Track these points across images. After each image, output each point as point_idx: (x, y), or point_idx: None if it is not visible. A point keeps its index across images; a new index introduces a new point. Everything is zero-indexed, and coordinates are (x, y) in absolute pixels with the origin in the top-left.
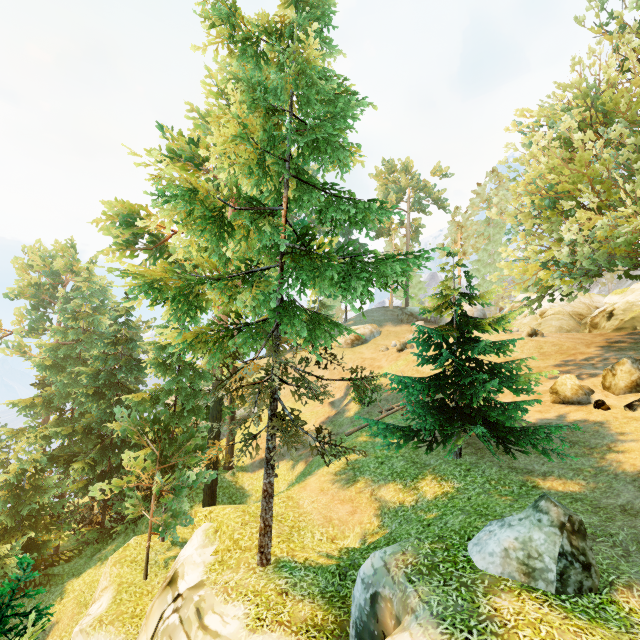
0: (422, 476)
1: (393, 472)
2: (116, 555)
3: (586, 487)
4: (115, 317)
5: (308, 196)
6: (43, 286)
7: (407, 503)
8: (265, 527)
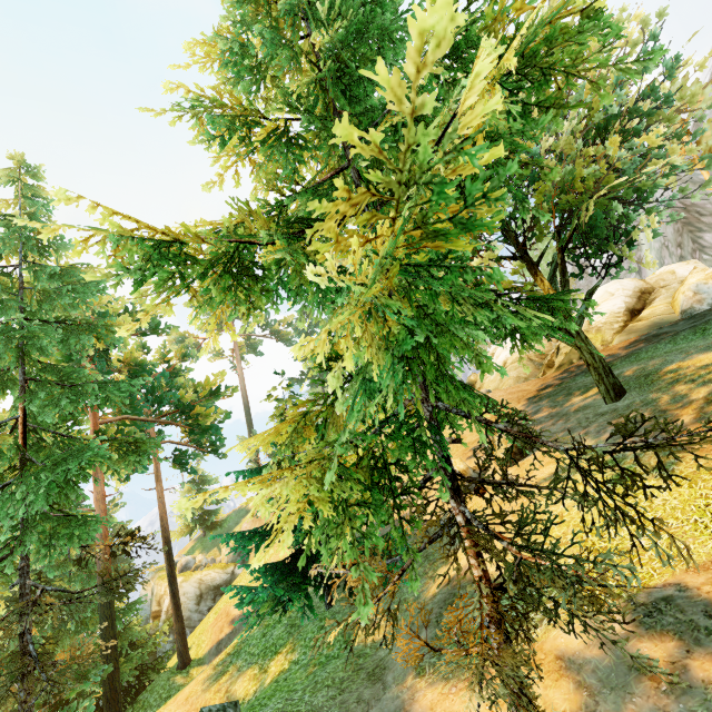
0: (282, 648)
1: (264, 648)
2: None
3: (388, 631)
4: None
5: (29, 401)
6: None
7: (247, 697)
8: None
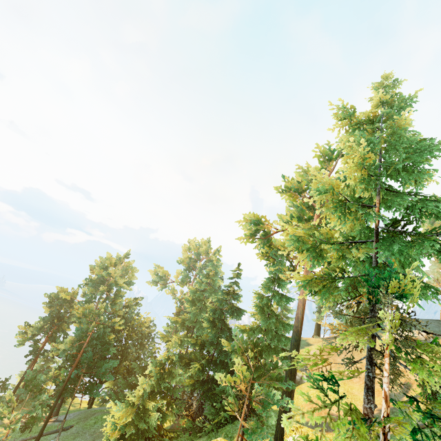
0: None
1: None
2: None
3: None
4: (230, 278)
5: (399, 198)
6: (192, 259)
7: None
8: None
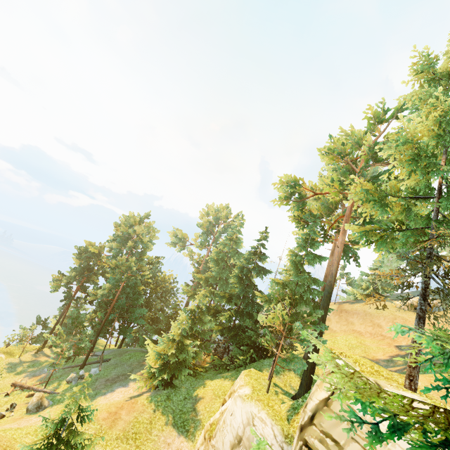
0: None
1: None
2: (246, 371)
3: None
4: (257, 240)
5: None
6: (211, 224)
7: None
8: (415, 362)
